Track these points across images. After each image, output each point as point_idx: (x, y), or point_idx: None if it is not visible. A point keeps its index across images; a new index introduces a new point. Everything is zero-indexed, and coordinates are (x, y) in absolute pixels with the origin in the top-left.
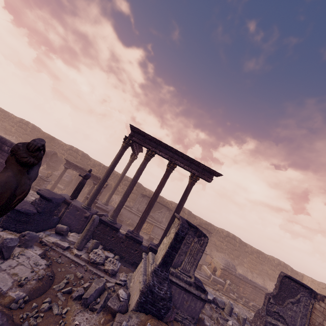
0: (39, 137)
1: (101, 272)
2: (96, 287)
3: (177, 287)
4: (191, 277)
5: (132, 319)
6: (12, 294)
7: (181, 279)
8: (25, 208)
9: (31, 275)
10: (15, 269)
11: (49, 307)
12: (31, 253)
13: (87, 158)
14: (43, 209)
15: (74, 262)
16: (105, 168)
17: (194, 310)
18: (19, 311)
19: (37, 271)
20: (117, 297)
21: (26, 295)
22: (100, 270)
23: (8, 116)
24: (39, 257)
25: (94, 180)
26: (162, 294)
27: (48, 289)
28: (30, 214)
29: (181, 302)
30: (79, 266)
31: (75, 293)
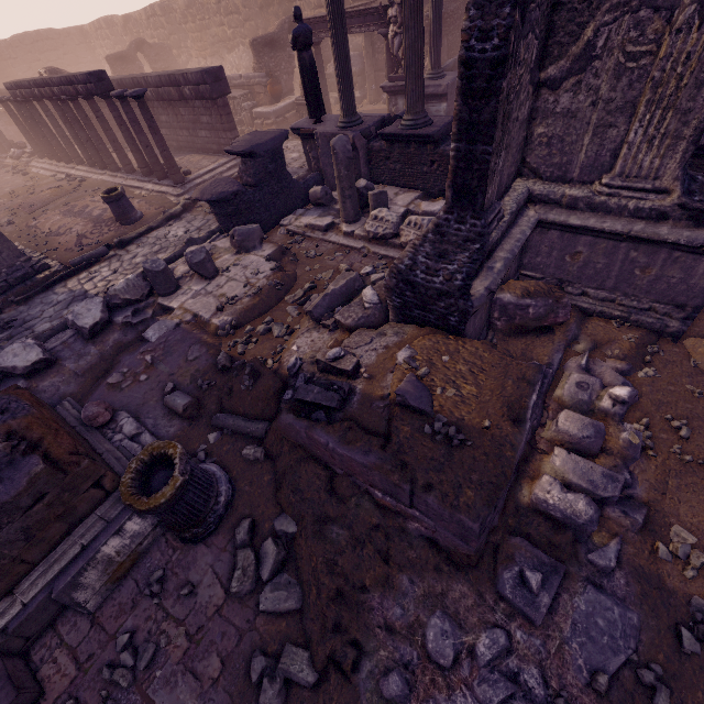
0: (262, 4)
1: (397, 252)
2: (329, 290)
3: (597, 238)
4: (669, 190)
5: (382, 339)
6: (216, 321)
7: (614, 212)
8: (216, 192)
9: (244, 291)
10: (224, 288)
11: (267, 330)
12: (252, 259)
13: None
14: (254, 177)
15: (344, 247)
16: None
17: (681, 287)
18: (230, 339)
19: (255, 283)
20: (363, 302)
21: (233, 319)
22: (395, 247)
23: (202, 7)
24: (263, 261)
25: (379, 25)
26: (439, 283)
27: (275, 304)
28: (228, 198)
29: (620, 274)
30: (352, 252)
31: (306, 305)
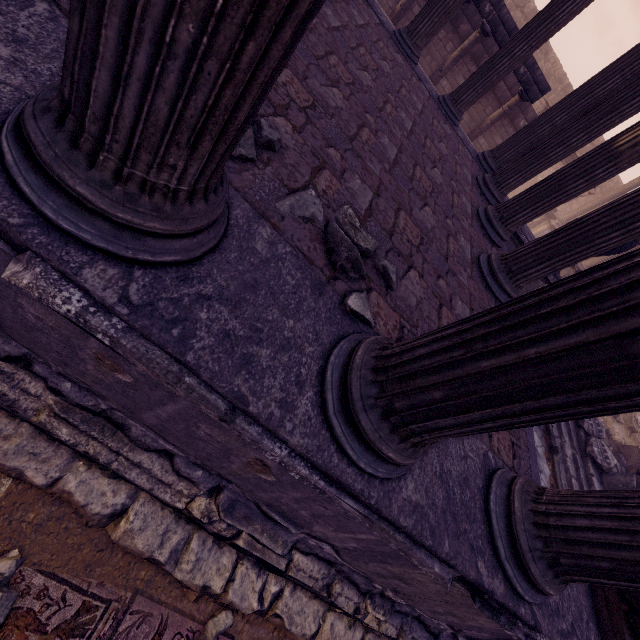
0: None
1: None
2: None
3: None
4: None
5: None
6: None
7: None
8: None
9: None
10: None
11: None
12: None
13: (543, 49)
14: None
15: None
16: (566, 93)
17: None
18: None
19: None
20: (635, 420)
21: None
22: None
23: None
24: None
25: None
26: None
27: None
28: None
29: None
30: None
31: None
